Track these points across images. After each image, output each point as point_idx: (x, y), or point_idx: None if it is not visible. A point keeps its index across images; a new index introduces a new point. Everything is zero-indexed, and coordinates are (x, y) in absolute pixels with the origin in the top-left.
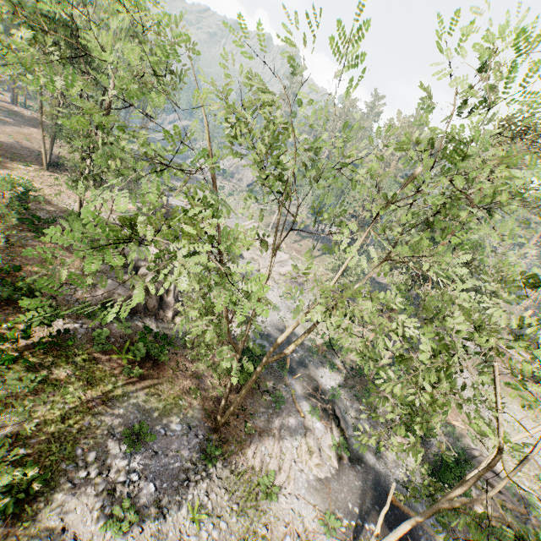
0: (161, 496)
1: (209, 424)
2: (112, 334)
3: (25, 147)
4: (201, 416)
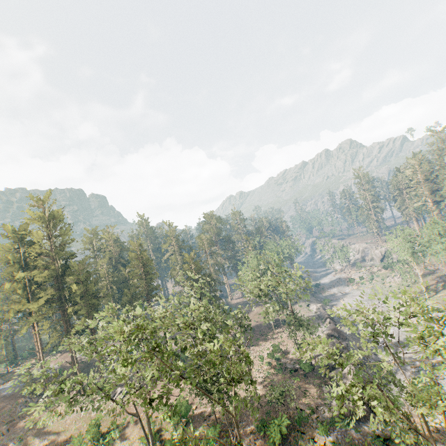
0: None
1: None
2: (354, 436)
3: (260, 323)
4: None
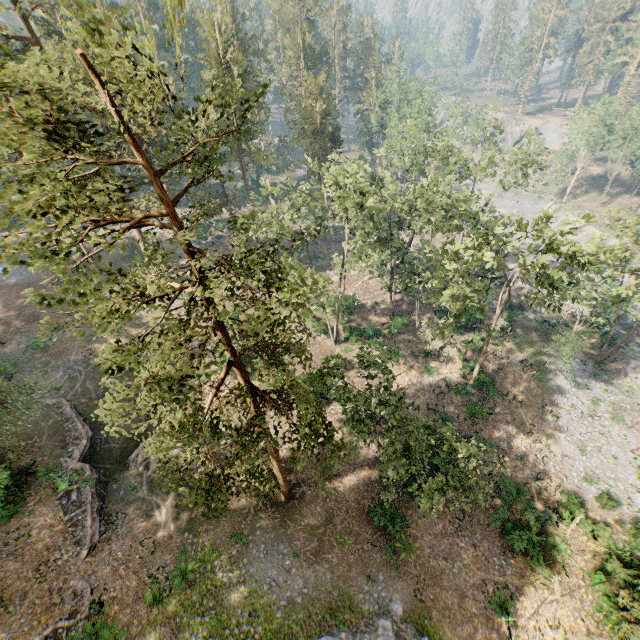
0: (586, 383)
1: (591, 361)
2: (523, 322)
3: None
4: (585, 358)
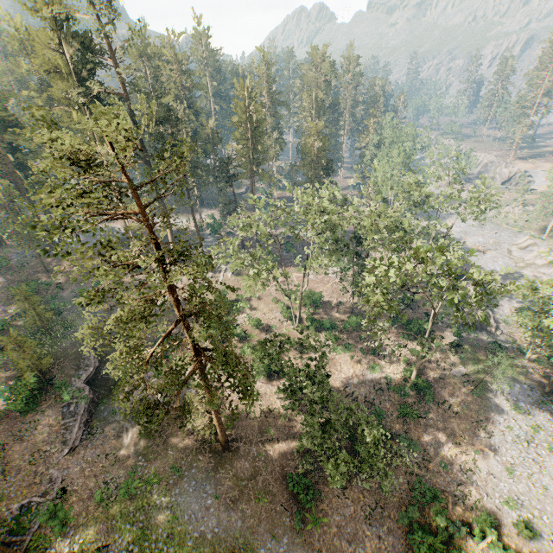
0: (528, 409)
1: (539, 389)
2: (473, 340)
3: None
4: (533, 385)
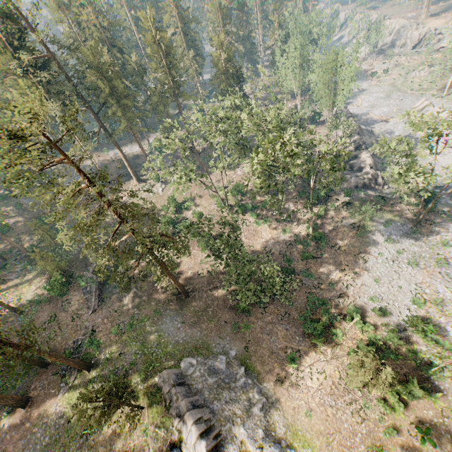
0: (398, 239)
1: (411, 224)
2: (363, 197)
3: None
4: (407, 221)
